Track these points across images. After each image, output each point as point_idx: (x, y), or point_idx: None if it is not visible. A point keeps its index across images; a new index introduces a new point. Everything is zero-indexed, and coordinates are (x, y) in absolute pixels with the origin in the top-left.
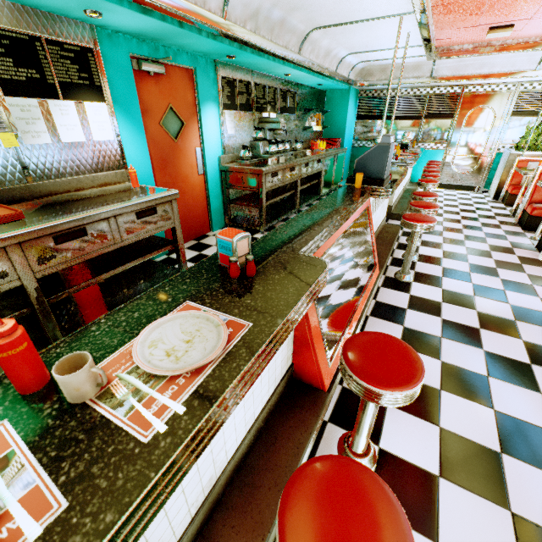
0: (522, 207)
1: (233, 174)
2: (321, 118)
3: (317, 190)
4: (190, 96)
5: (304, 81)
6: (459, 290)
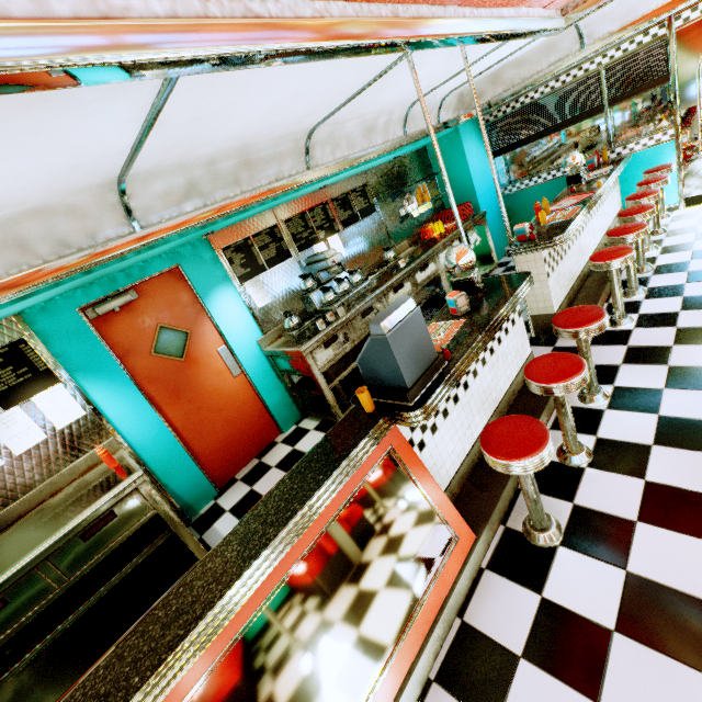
0: None
1: (278, 358)
2: (432, 186)
3: (444, 300)
4: (187, 296)
5: (370, 166)
6: (672, 579)
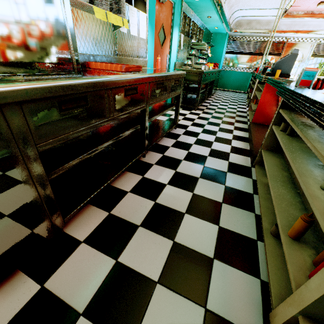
0: None
1: None
2: None
3: (209, 91)
4: (170, 20)
5: (209, 24)
6: None
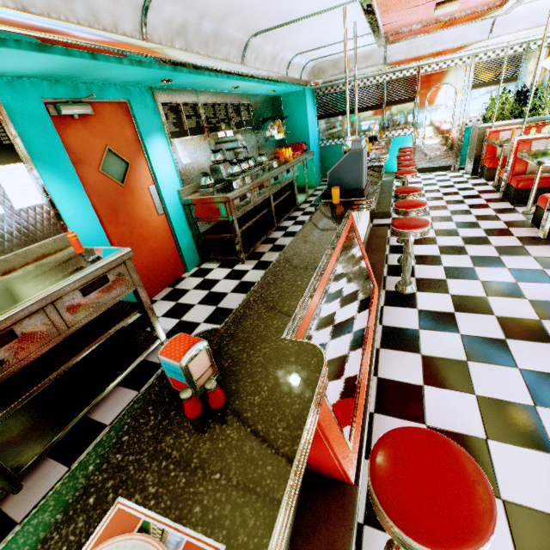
0: (505, 181)
1: (197, 206)
2: (281, 125)
3: (292, 200)
4: (130, 131)
5: (255, 91)
6: (469, 293)
